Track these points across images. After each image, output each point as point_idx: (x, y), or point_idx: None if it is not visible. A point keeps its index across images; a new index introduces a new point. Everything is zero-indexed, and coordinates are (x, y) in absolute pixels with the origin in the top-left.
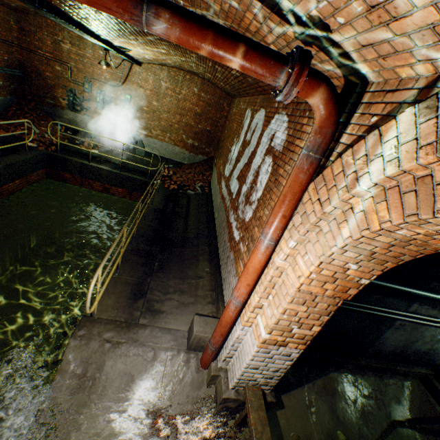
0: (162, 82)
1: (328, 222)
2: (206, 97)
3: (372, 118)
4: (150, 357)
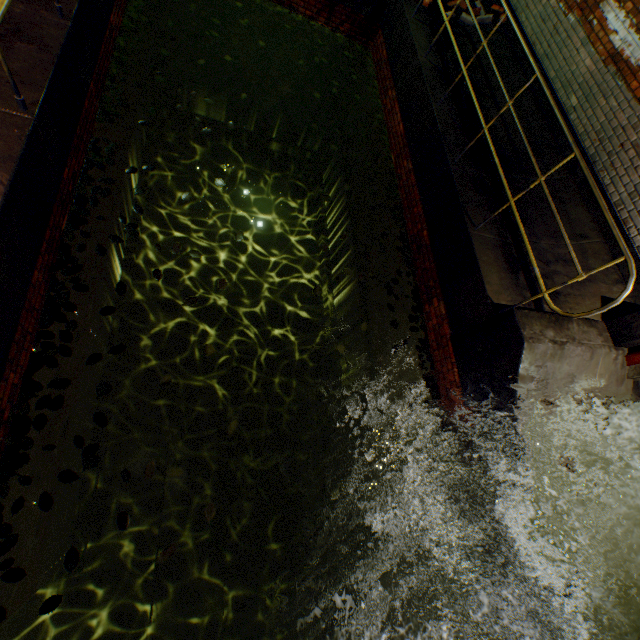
0: None
1: None
2: None
3: None
4: (587, 357)
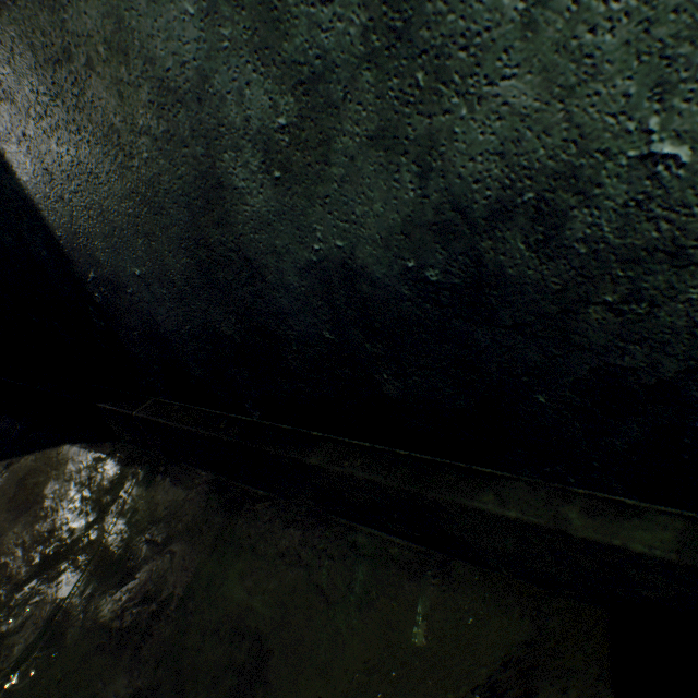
0: None
1: None
2: None
3: None
4: None
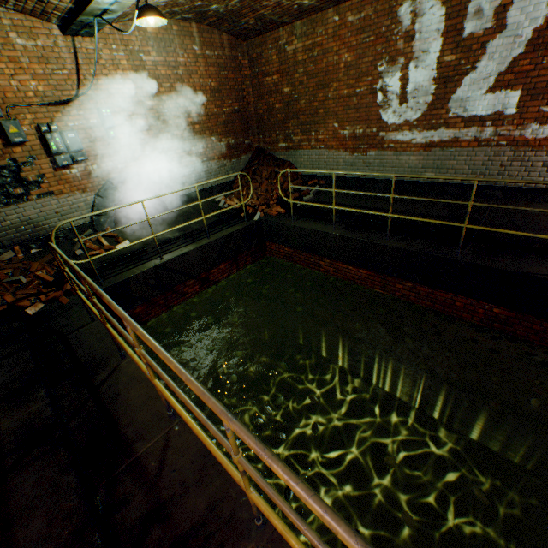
0: (142, 56)
1: None
2: (214, 56)
3: None
4: None
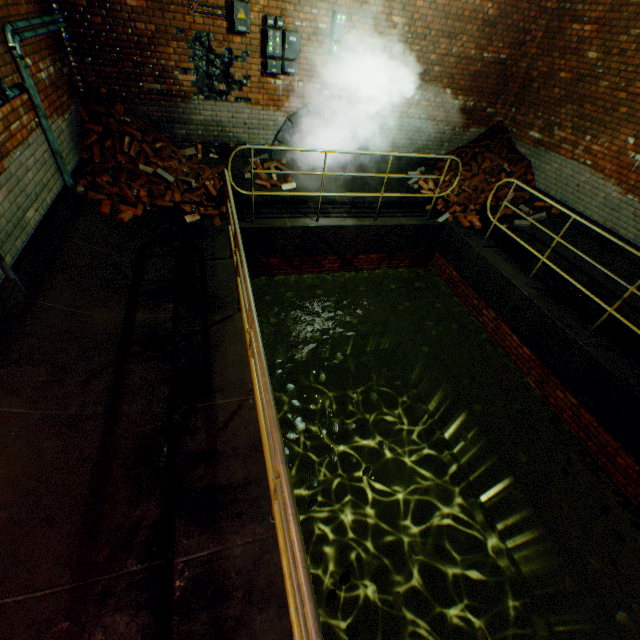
0: None
1: None
2: None
3: None
4: None
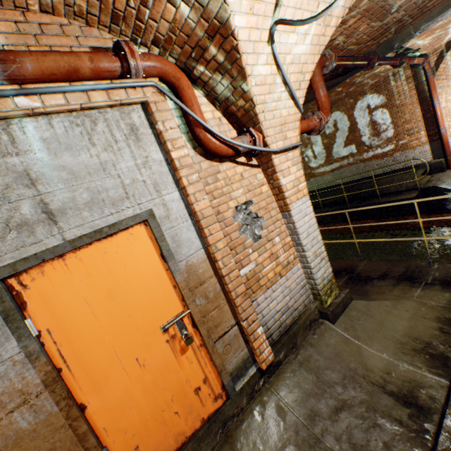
0: None
1: (448, 82)
2: None
3: (434, 59)
4: (446, 176)
